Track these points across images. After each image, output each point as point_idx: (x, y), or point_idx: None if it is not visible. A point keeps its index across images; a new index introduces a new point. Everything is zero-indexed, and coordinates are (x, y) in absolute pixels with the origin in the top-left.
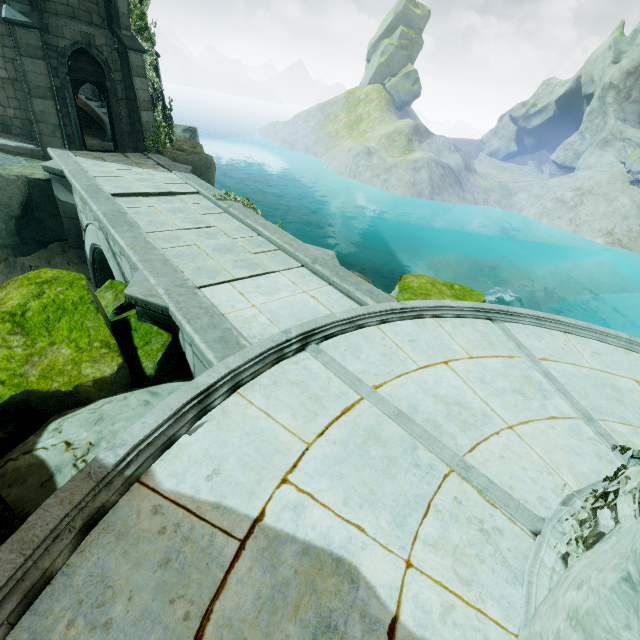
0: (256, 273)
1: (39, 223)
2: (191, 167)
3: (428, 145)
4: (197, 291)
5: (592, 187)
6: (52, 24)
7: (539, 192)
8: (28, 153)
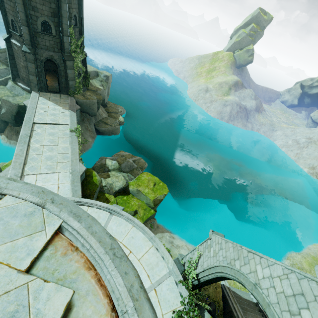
0: (49, 172)
1: (23, 117)
2: (80, 107)
3: (239, 93)
4: (19, 178)
5: (317, 140)
6: (39, 52)
7: (289, 133)
8: (27, 90)
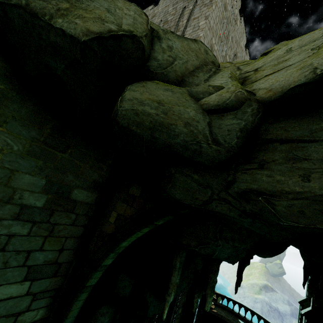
0: None
1: None
2: None
3: (270, 295)
4: None
5: None
6: None
7: None
8: None
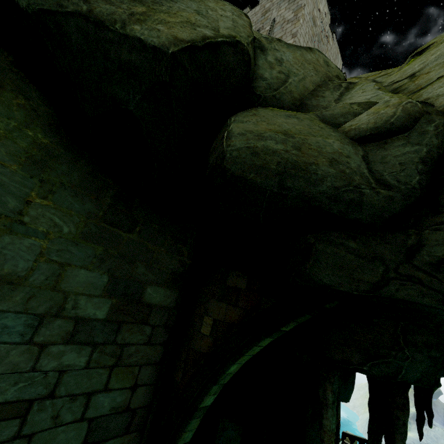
0: None
1: None
2: None
3: (425, 430)
4: None
5: None
6: None
7: None
8: None
